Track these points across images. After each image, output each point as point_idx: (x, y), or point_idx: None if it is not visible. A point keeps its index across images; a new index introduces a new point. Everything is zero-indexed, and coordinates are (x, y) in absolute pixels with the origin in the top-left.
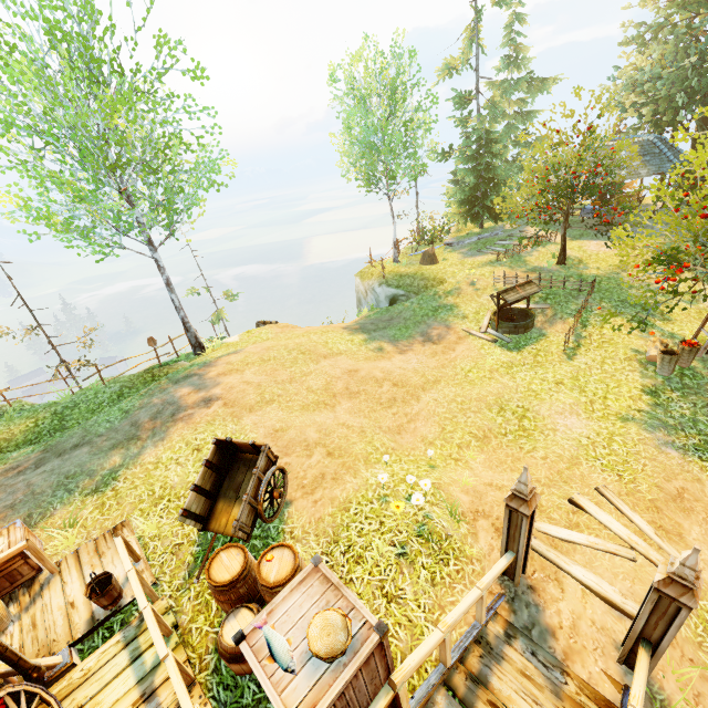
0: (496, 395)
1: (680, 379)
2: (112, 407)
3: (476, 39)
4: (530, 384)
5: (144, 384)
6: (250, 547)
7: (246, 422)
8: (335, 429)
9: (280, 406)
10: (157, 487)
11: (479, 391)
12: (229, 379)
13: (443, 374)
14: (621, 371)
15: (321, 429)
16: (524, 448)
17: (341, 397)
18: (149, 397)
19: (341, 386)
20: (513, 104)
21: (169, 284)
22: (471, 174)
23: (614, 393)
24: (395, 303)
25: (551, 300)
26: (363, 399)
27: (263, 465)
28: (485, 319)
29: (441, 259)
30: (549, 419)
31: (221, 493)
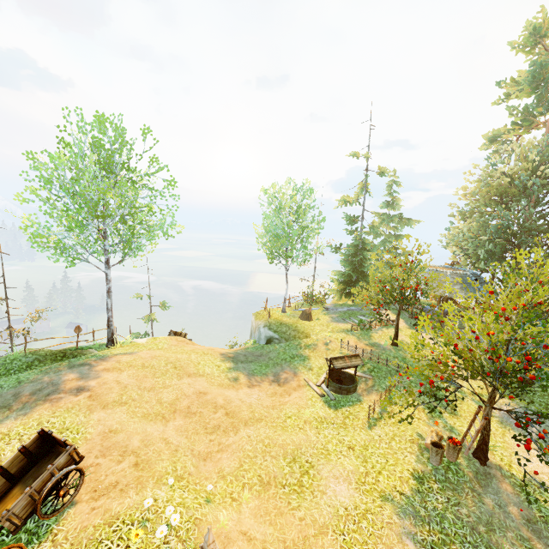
0: (296, 445)
1: (445, 472)
2: (15, 374)
3: (364, 189)
4: (328, 442)
5: (52, 361)
6: (16, 539)
7: (94, 416)
8: (156, 442)
9: (128, 409)
10: None
11: (286, 437)
12: (108, 376)
13: (268, 414)
14: (402, 450)
15: (145, 439)
16: (291, 504)
17: (179, 414)
18: (44, 374)
19: (185, 404)
20: (390, 228)
21: (109, 292)
22: (349, 265)
23: (389, 470)
24: (270, 343)
25: (375, 373)
26: (194, 420)
27: (63, 462)
28: (323, 374)
29: (316, 318)
30: (324, 481)
31: (23, 479)
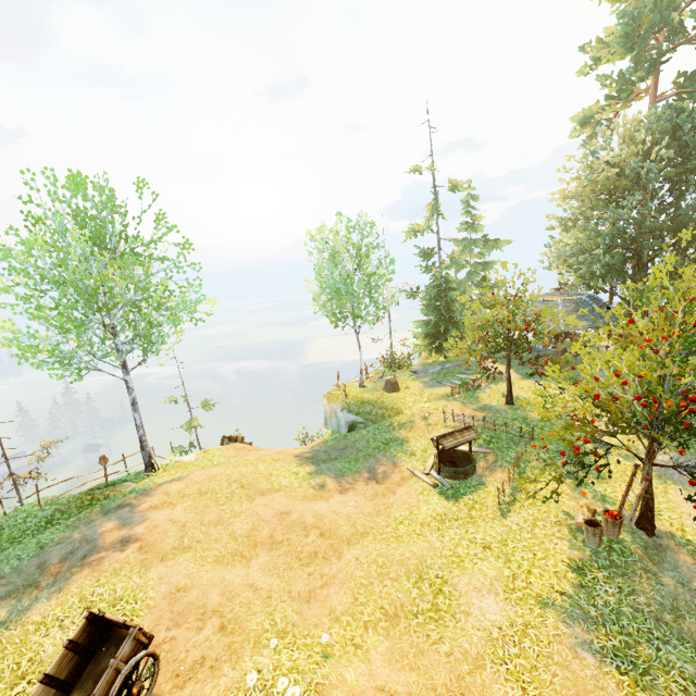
0: (418, 558)
1: (608, 555)
2: (33, 537)
3: (436, 212)
4: (457, 546)
5: (79, 509)
6: None
7: (152, 574)
8: (241, 592)
9: (194, 555)
10: (26, 659)
11: (403, 550)
12: (157, 515)
13: (374, 524)
14: (550, 537)
15: (226, 591)
16: (431, 637)
17: (261, 547)
18: (72, 530)
19: (266, 533)
20: (474, 256)
21: (135, 404)
22: (433, 313)
23: (540, 566)
24: (353, 430)
25: (494, 444)
26: (283, 552)
27: (128, 651)
28: (430, 458)
29: (404, 387)
30: (465, 598)
31: (79, 683)
